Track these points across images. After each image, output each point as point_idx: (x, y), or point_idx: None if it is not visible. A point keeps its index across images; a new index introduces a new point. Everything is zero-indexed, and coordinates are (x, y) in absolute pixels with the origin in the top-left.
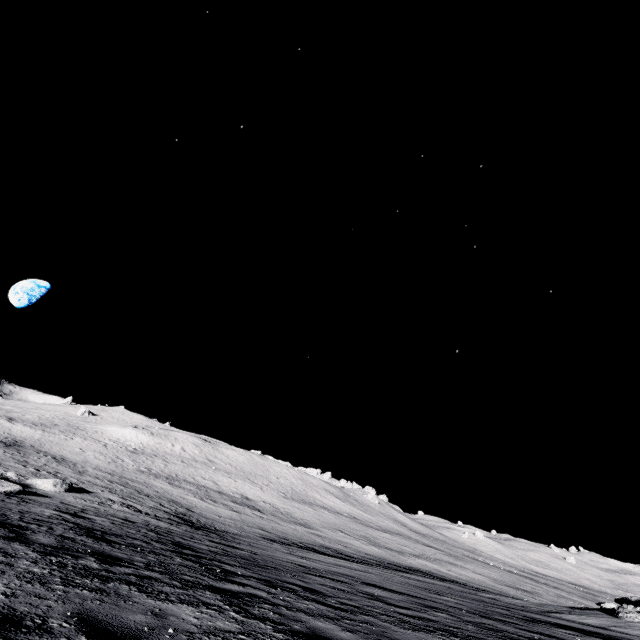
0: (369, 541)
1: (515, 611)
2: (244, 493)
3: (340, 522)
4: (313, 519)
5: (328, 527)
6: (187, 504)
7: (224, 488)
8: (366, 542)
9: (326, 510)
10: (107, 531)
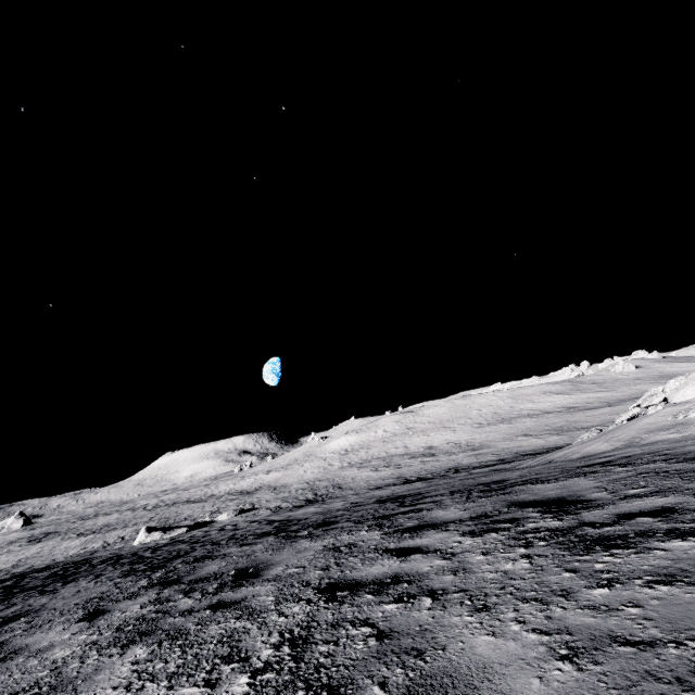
0: (557, 431)
1: (396, 494)
2: (431, 444)
3: (536, 424)
4: (497, 436)
5: (509, 438)
6: (347, 482)
7: (412, 448)
8: (549, 435)
9: (528, 417)
10: (150, 547)
